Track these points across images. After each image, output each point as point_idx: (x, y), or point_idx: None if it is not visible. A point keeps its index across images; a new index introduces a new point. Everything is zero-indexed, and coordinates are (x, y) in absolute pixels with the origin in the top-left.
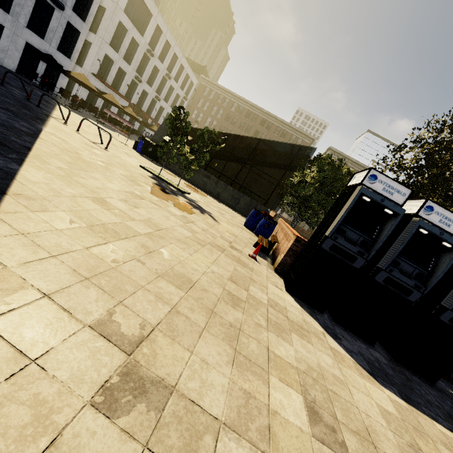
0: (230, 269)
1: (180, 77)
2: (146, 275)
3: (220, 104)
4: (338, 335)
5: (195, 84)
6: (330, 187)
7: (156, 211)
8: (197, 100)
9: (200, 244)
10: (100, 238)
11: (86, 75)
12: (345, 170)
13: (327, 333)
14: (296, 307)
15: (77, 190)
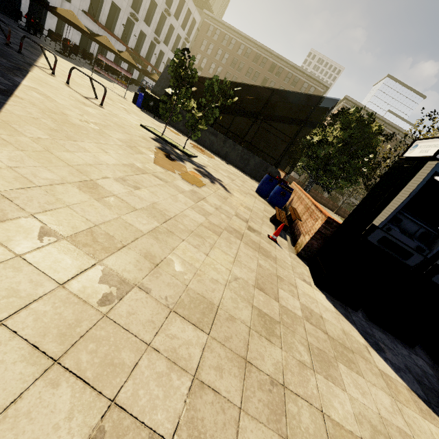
0: (253, 266)
1: (181, 13)
2: (152, 316)
3: (225, 46)
4: (380, 344)
5: (198, 22)
6: (355, 148)
7: (161, 190)
8: (200, 42)
9: (216, 233)
10: (85, 256)
11: (76, 13)
12: (376, 128)
13: (369, 344)
14: (331, 310)
15: (58, 172)
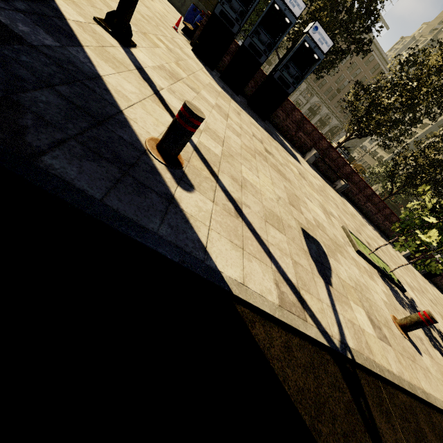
0: (149, 14)
1: None
2: None
3: None
4: (214, 77)
5: None
6: None
7: None
8: None
9: None
10: None
11: None
12: None
13: (206, 70)
14: (193, 55)
15: None
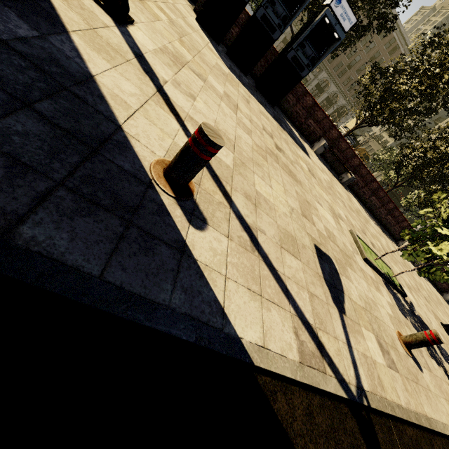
0: None
1: None
2: None
3: None
4: (221, 53)
5: None
6: None
7: None
8: None
9: None
10: None
11: None
12: None
13: (212, 45)
14: (197, 26)
15: None
